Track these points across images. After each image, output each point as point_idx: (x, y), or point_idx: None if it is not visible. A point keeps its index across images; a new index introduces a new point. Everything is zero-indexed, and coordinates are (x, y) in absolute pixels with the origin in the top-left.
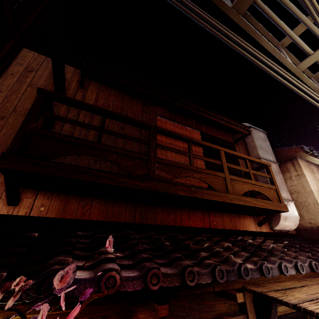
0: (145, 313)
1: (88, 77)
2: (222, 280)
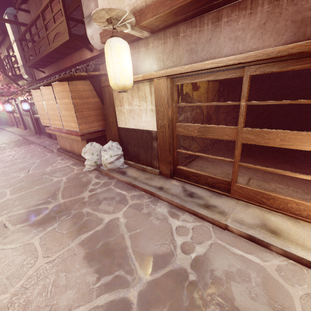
0: None
1: (27, 1)
2: None
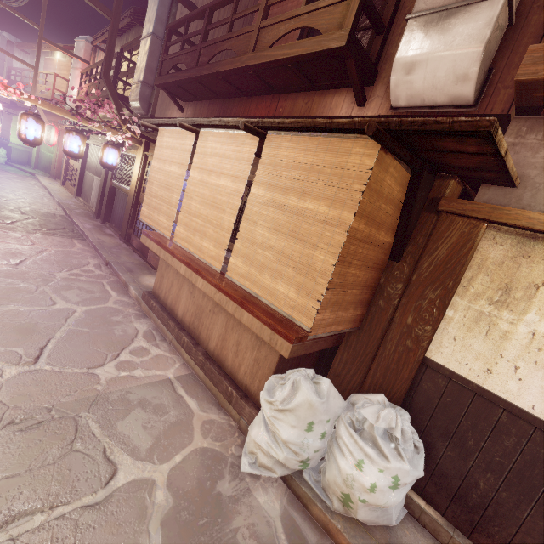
0: None
1: None
2: None
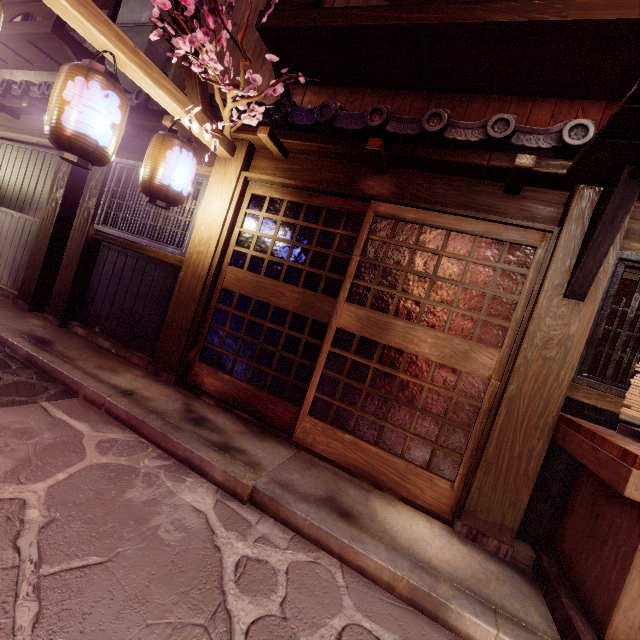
0: (376, 181)
1: None
2: (497, 135)
